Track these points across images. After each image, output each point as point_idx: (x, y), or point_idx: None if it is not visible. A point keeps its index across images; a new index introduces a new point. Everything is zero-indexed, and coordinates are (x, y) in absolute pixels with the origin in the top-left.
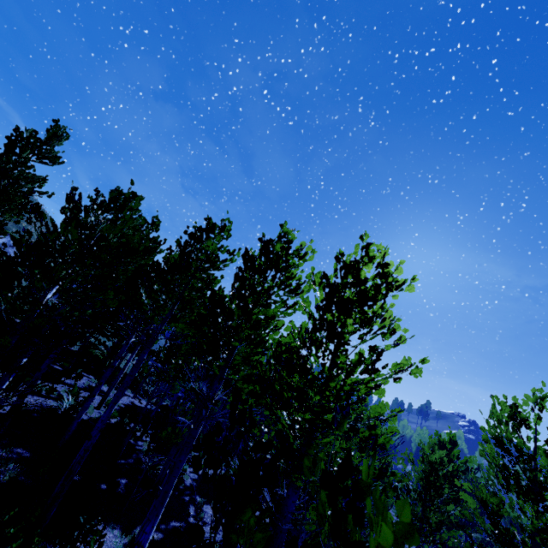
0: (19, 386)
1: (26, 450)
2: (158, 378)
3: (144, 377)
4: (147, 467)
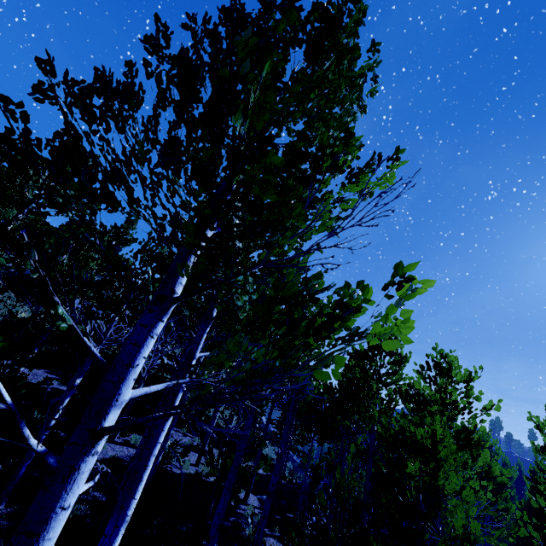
0: (115, 437)
1: (104, 495)
2: (234, 411)
3: (221, 412)
4: (247, 533)
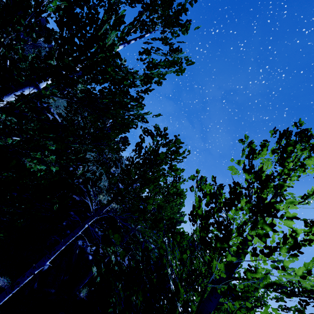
0: None
1: None
2: None
3: None
4: None
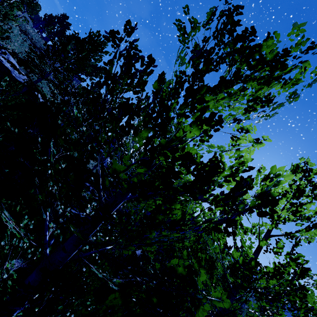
0: None
1: None
2: None
3: None
4: None
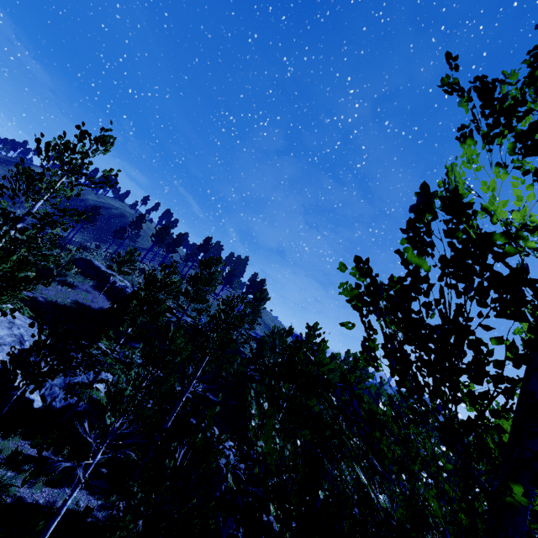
0: None
1: None
2: None
3: None
4: None
